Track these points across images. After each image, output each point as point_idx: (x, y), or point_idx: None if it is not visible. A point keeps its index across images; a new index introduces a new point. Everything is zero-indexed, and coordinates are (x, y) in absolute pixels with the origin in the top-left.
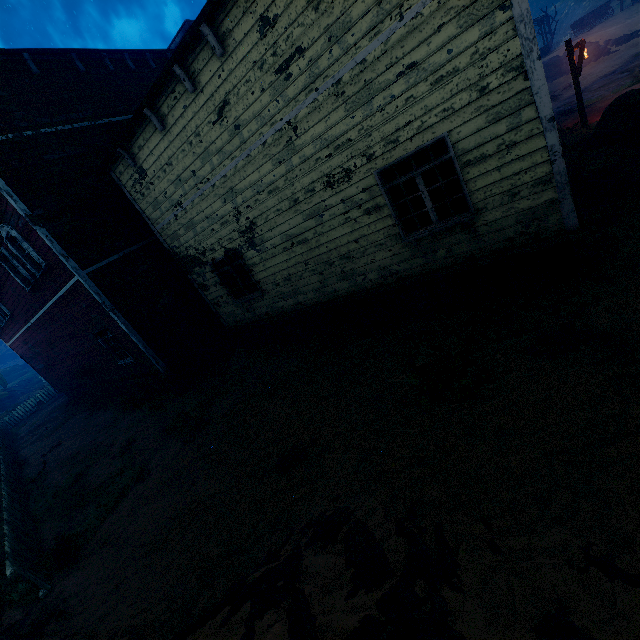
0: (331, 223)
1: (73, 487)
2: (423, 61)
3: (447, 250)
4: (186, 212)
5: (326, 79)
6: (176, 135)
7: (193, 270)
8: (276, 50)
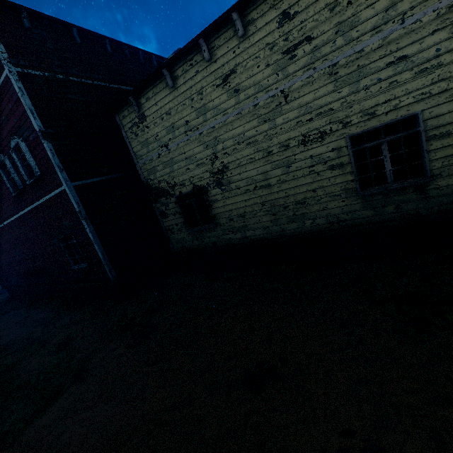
0: (295, 173)
1: (0, 378)
2: (413, 55)
3: (396, 206)
4: (169, 152)
5: (325, 61)
6: (182, 92)
7: (159, 200)
8: (288, 37)
